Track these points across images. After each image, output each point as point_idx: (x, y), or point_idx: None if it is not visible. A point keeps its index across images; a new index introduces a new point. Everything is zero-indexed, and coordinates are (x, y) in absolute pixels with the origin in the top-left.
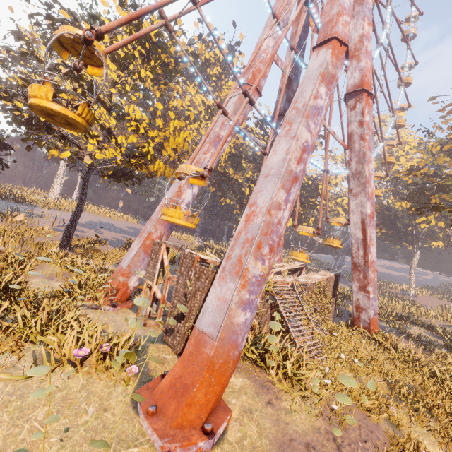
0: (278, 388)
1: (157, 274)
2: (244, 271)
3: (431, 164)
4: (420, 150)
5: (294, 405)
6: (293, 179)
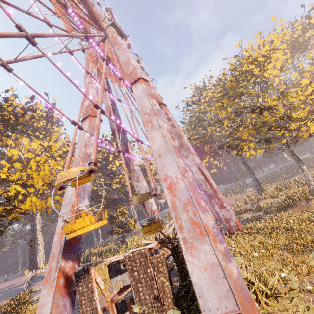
0: (273, 313)
1: (99, 306)
2: (206, 228)
3: (194, 133)
4: (184, 130)
5: (299, 313)
6: (178, 150)
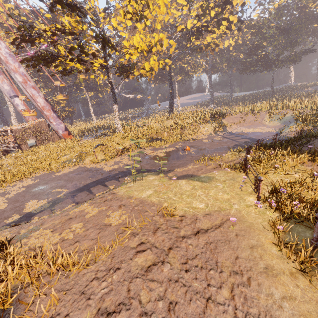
0: None
1: None
2: None
3: None
4: None
5: None
6: None
